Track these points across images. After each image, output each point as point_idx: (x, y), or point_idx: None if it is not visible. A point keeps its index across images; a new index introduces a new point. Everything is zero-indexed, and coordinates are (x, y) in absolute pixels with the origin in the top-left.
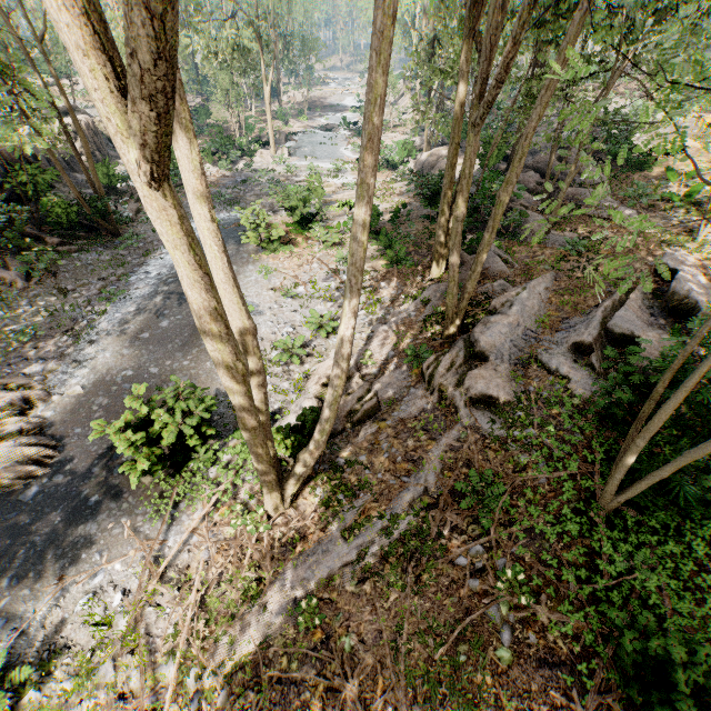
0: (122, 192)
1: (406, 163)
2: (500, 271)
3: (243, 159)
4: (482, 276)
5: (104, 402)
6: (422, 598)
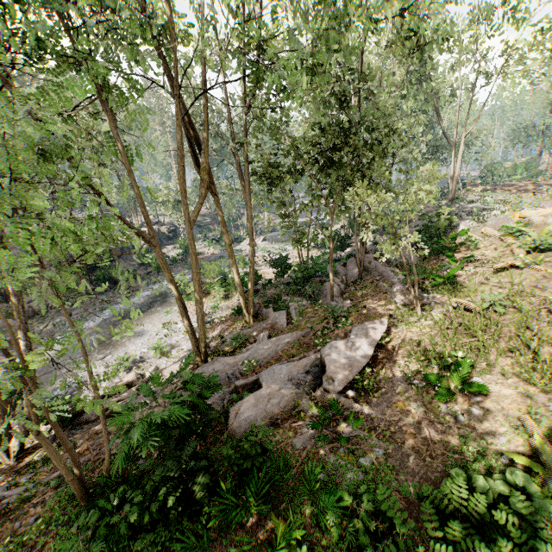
0: None
1: None
2: (280, 325)
3: (233, 244)
4: (271, 327)
5: None
6: None
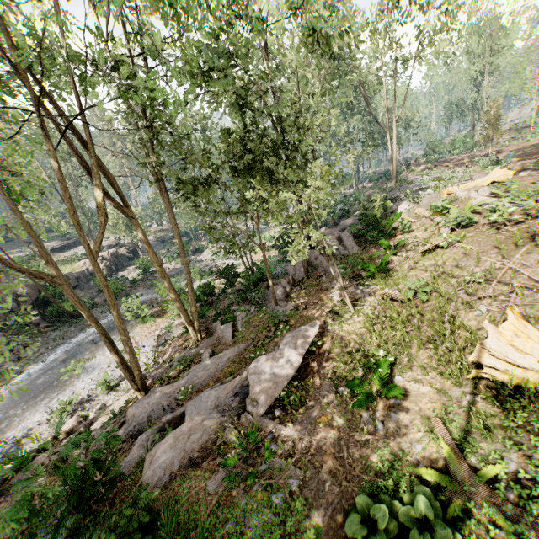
0: None
1: None
2: (226, 339)
3: (195, 255)
4: (217, 343)
5: None
6: None
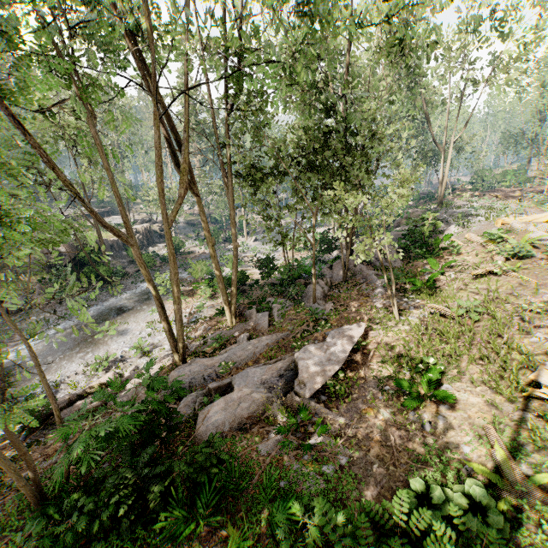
0: None
1: None
2: (262, 327)
3: (225, 243)
4: (252, 329)
5: None
6: None
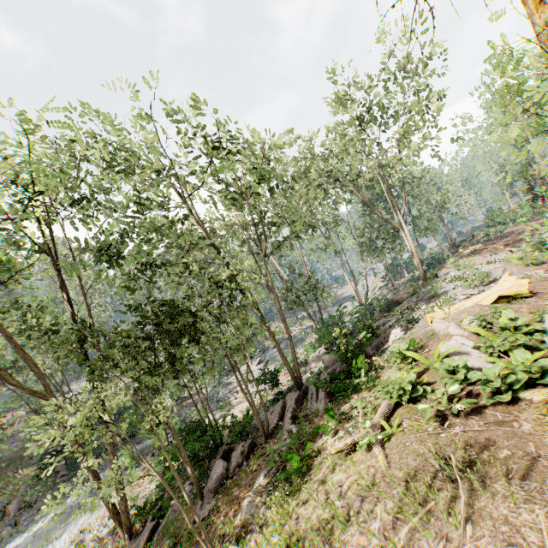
0: None
1: None
2: None
3: (229, 374)
4: None
5: None
6: None
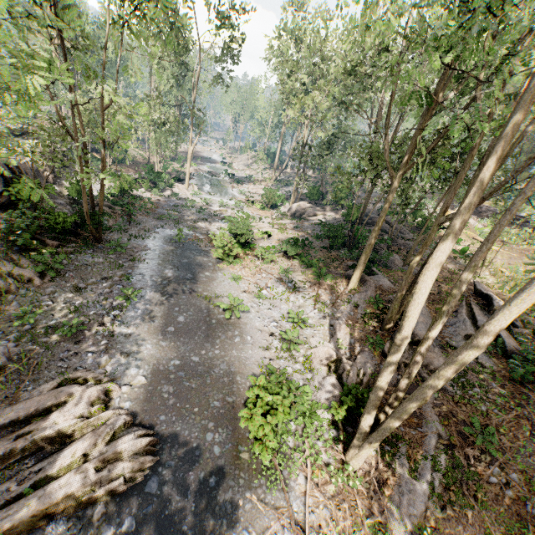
0: (81, 203)
1: (276, 206)
2: (390, 287)
3: (167, 189)
4: (380, 289)
5: (171, 390)
6: (486, 510)
